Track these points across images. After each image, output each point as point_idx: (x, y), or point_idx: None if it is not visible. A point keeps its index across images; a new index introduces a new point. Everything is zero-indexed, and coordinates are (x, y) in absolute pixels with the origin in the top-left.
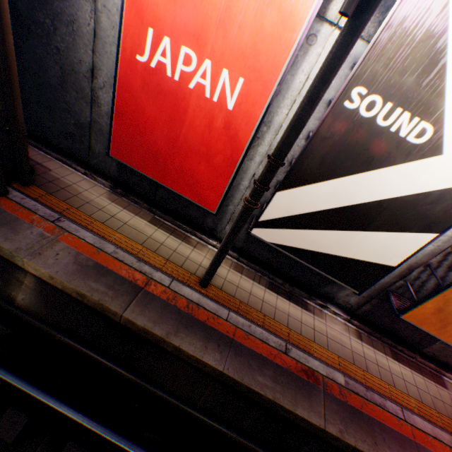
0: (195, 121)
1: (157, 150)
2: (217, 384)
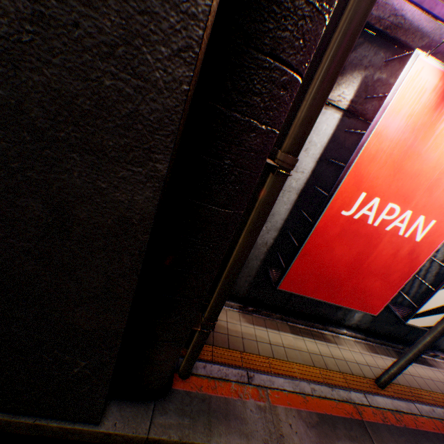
0: (382, 251)
1: (334, 276)
2: None
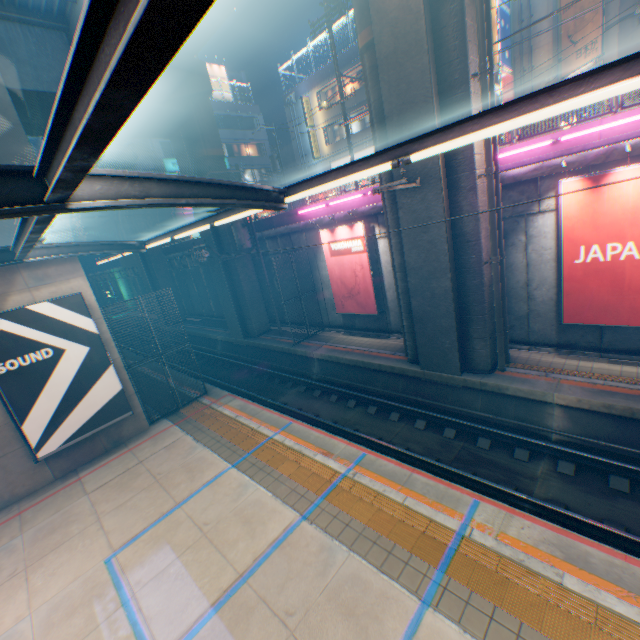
0: (632, 275)
1: (603, 304)
2: None
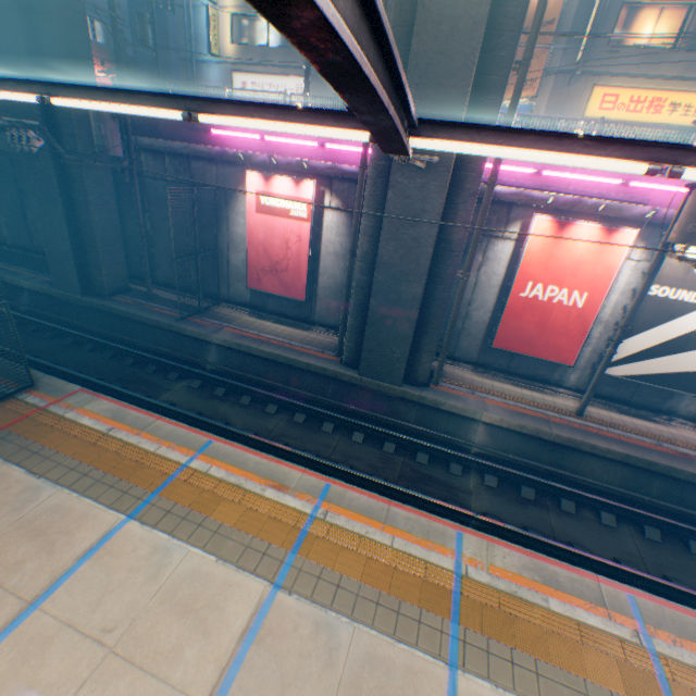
0: (556, 317)
1: (527, 336)
2: (622, 468)
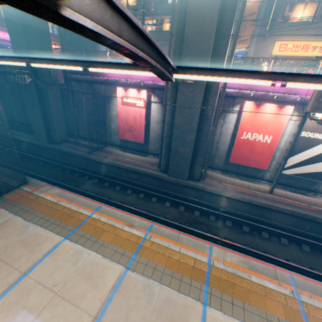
0: (258, 147)
1: (245, 157)
2: (291, 217)
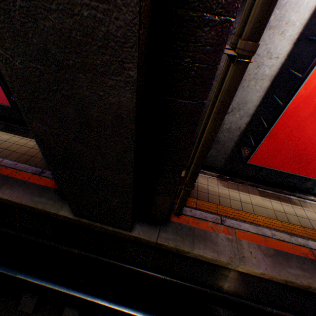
0: None
1: (302, 153)
2: None
